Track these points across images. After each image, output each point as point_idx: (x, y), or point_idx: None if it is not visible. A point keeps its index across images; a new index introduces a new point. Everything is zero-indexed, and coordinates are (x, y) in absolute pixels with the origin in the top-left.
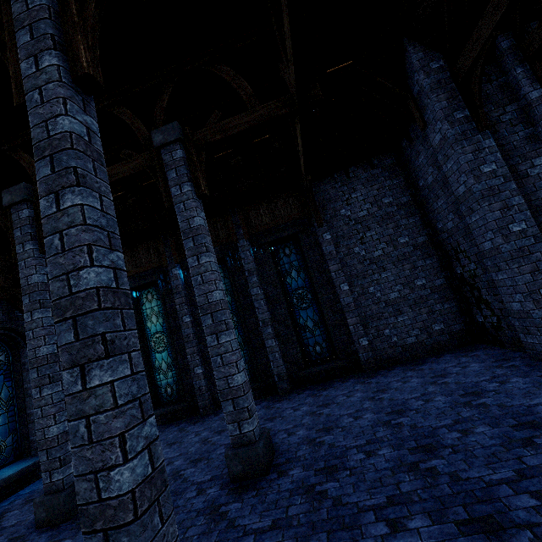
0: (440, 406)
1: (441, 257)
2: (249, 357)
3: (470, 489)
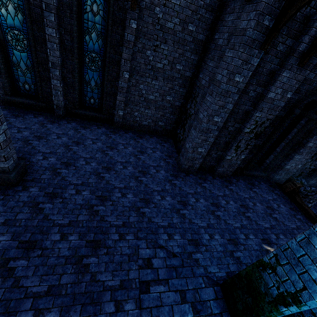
0: (127, 174)
1: (188, 92)
2: (36, 81)
3: (103, 226)
